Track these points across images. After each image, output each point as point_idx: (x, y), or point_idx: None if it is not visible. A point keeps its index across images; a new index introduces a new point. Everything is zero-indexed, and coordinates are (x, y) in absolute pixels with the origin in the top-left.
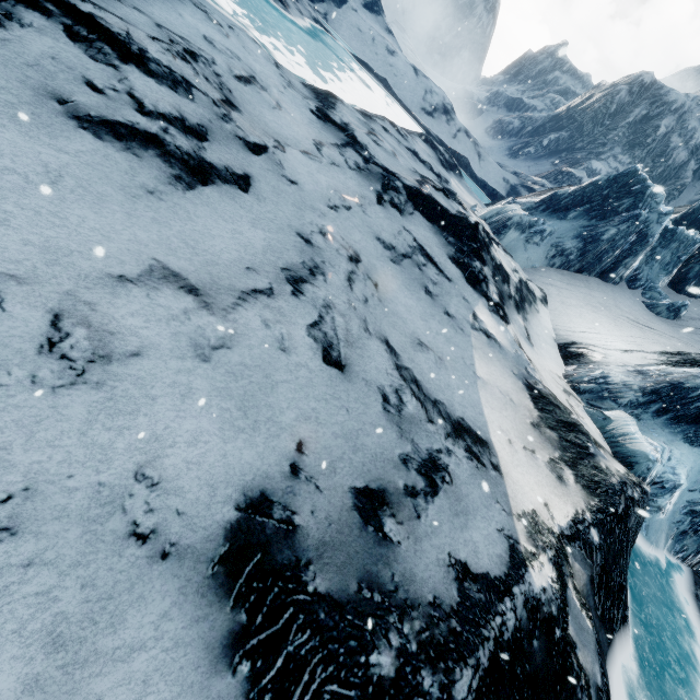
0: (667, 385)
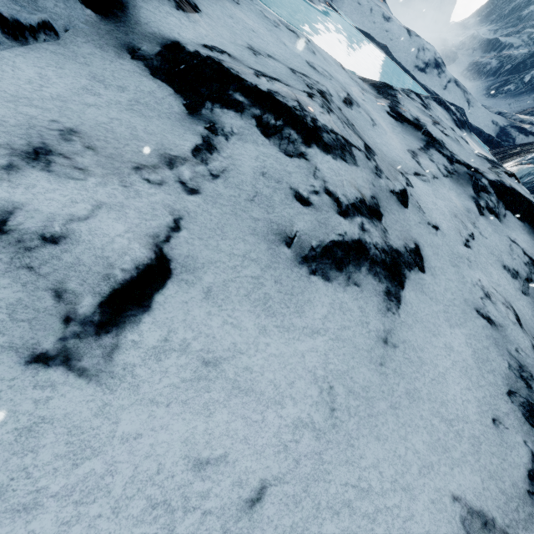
0: None
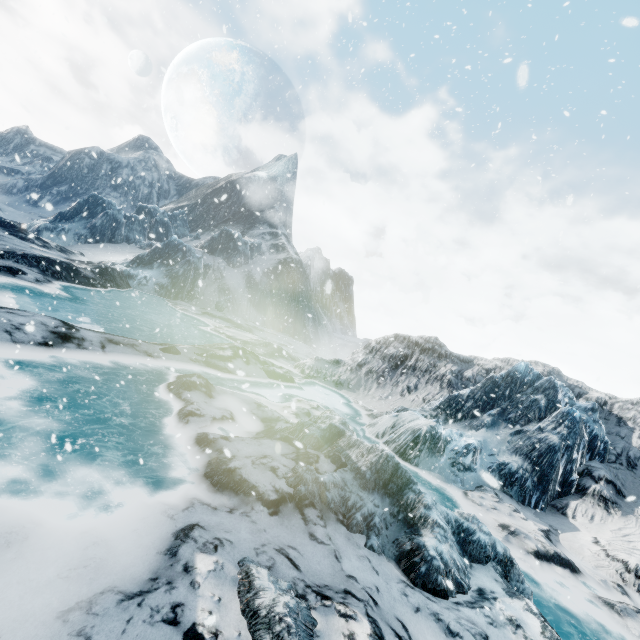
0: (135, 257)
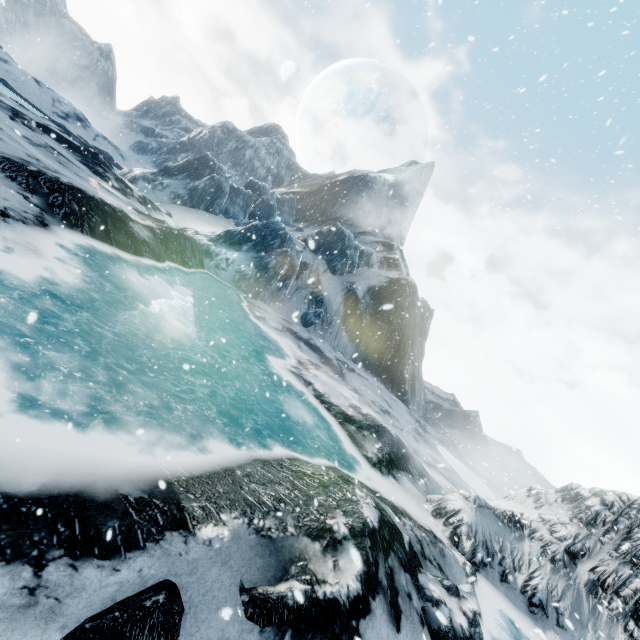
0: (224, 231)
